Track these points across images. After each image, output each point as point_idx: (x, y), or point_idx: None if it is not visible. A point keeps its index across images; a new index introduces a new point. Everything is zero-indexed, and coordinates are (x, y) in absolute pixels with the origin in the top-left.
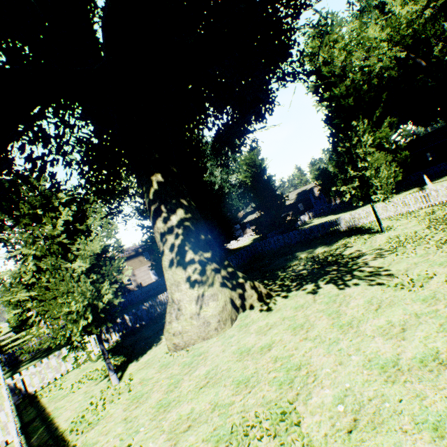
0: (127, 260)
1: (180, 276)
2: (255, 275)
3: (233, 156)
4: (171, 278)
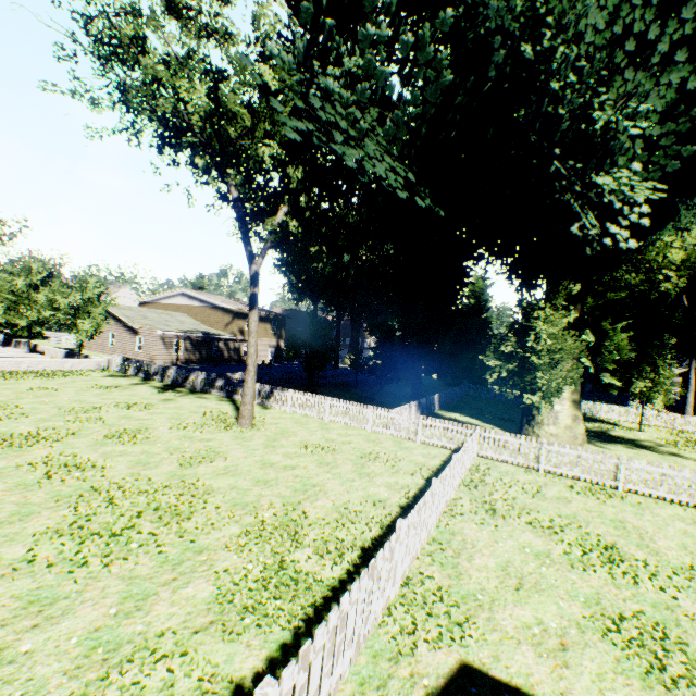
0: None
1: (566, 394)
2: (512, 418)
3: None
4: None
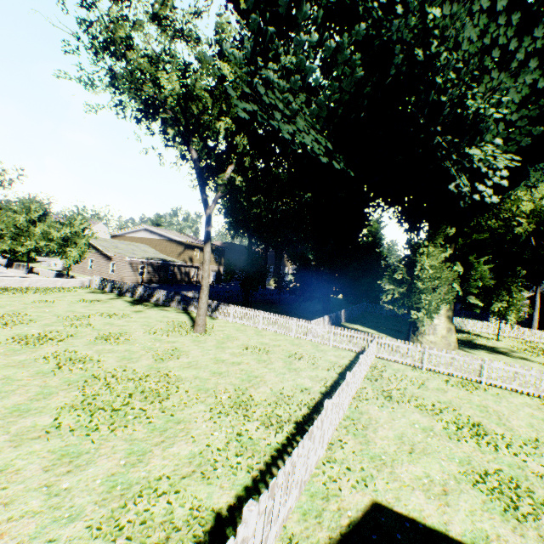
0: (201, 250)
1: (442, 311)
2: (400, 329)
3: None
4: None
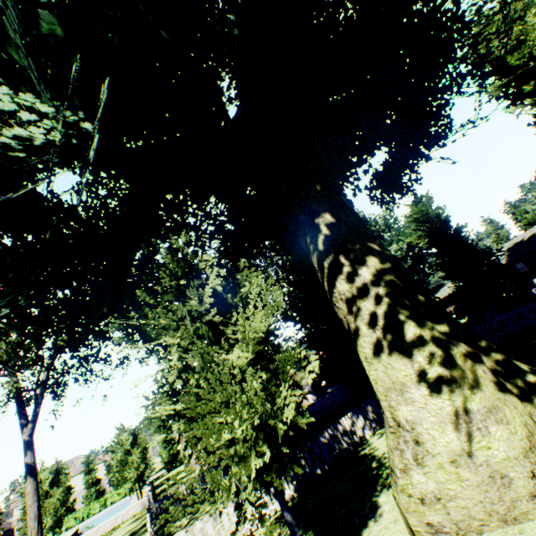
0: None
1: (402, 371)
2: None
3: (385, 224)
4: (383, 377)
